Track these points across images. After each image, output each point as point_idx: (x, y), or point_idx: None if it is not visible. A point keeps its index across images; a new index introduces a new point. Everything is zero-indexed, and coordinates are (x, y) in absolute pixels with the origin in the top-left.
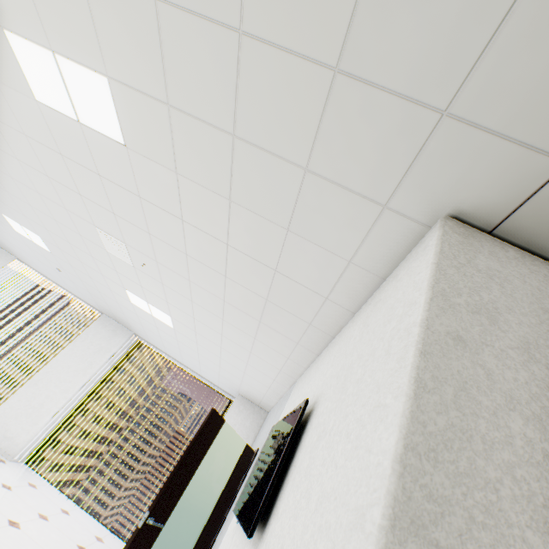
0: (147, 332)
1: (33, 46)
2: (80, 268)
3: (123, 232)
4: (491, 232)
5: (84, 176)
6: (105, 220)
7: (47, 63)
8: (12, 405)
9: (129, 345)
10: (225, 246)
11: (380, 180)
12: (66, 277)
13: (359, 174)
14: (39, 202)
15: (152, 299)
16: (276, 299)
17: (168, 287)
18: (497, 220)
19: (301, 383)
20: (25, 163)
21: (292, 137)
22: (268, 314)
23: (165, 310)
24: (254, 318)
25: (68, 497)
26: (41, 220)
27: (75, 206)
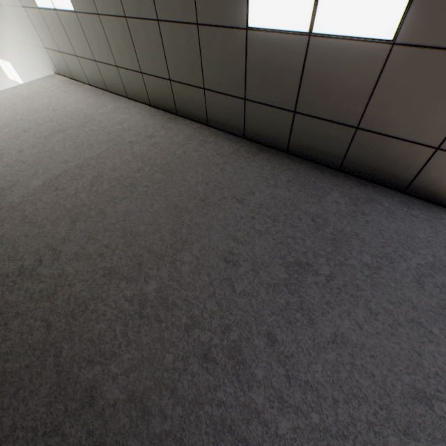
0: None
1: None
2: None
3: None
4: (60, 75)
5: None
6: None
7: (4, 64)
8: None
9: None
10: None
11: (44, 69)
12: None
13: (42, 69)
14: None
15: None
16: None
17: None
18: (57, 70)
19: None
20: None
21: (32, 64)
22: None
23: None
24: None
25: None
26: None
27: None
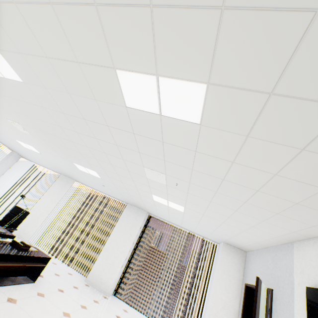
0: (159, 212)
1: (138, 75)
2: (120, 184)
3: (167, 169)
4: None
5: (148, 143)
6: (153, 163)
7: (147, 83)
8: (99, 264)
9: (146, 219)
10: (271, 175)
11: None
12: (107, 188)
13: None
14: (103, 157)
15: (172, 199)
16: (309, 204)
17: (191, 194)
18: None
19: (316, 252)
20: (100, 139)
21: None
22: (290, 210)
23: (182, 204)
24: (271, 211)
25: (141, 313)
26: (100, 165)
27: (132, 158)
